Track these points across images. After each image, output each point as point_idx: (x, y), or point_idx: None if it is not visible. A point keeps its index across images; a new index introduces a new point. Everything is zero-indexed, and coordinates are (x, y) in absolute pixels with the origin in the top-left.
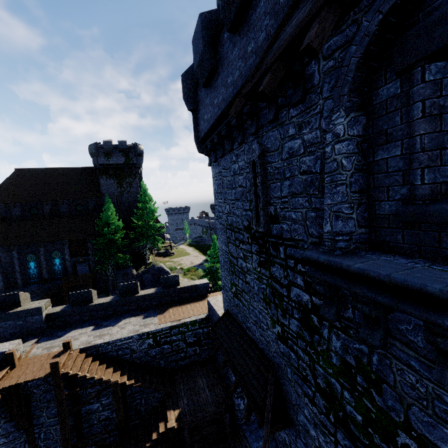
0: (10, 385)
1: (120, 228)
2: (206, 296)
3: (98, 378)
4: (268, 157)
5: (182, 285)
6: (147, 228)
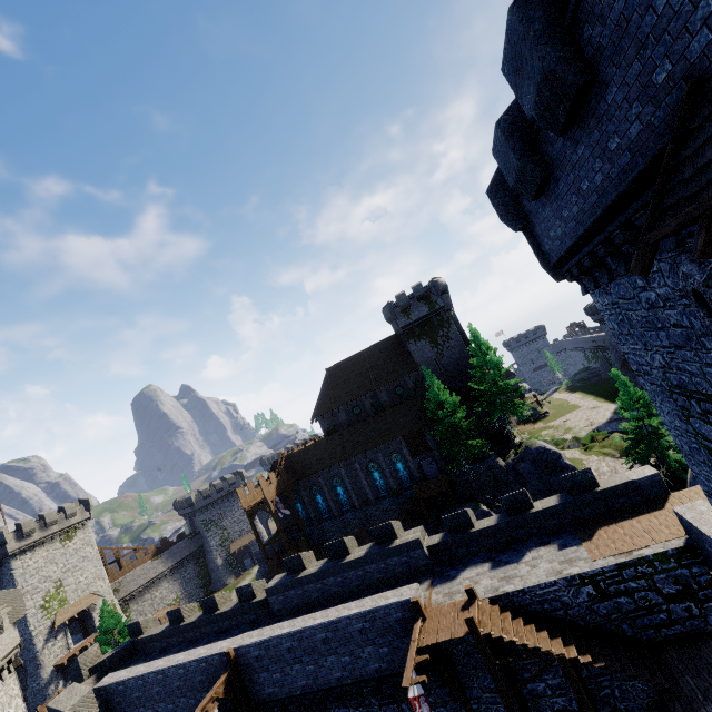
0: (431, 643)
1: (457, 404)
2: (663, 500)
3: (532, 646)
4: None
5: (603, 484)
6: (495, 393)
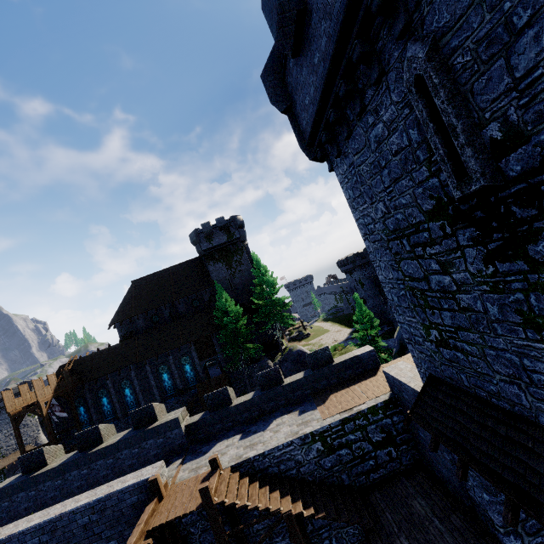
0: (160, 524)
1: (241, 314)
2: (376, 369)
3: (263, 508)
4: (450, 43)
5: (337, 360)
6: (270, 306)
